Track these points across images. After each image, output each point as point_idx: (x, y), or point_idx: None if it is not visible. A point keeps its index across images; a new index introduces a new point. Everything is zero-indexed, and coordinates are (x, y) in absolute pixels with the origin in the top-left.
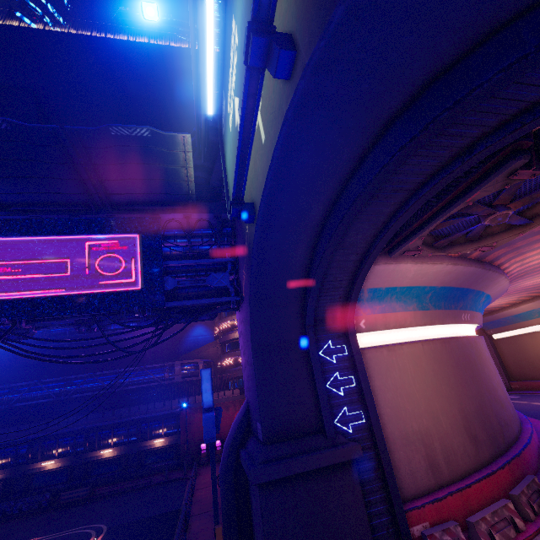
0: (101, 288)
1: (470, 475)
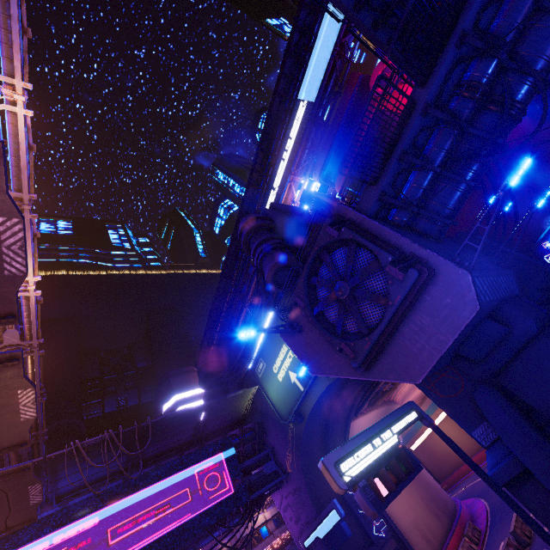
0: (212, 502)
1: (446, 539)
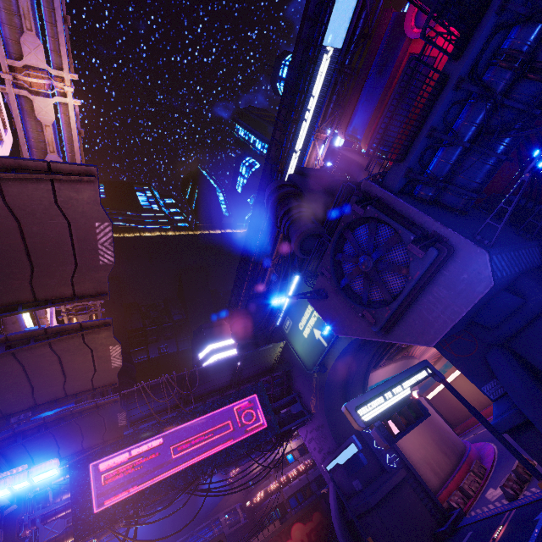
0: (249, 432)
1: (453, 473)
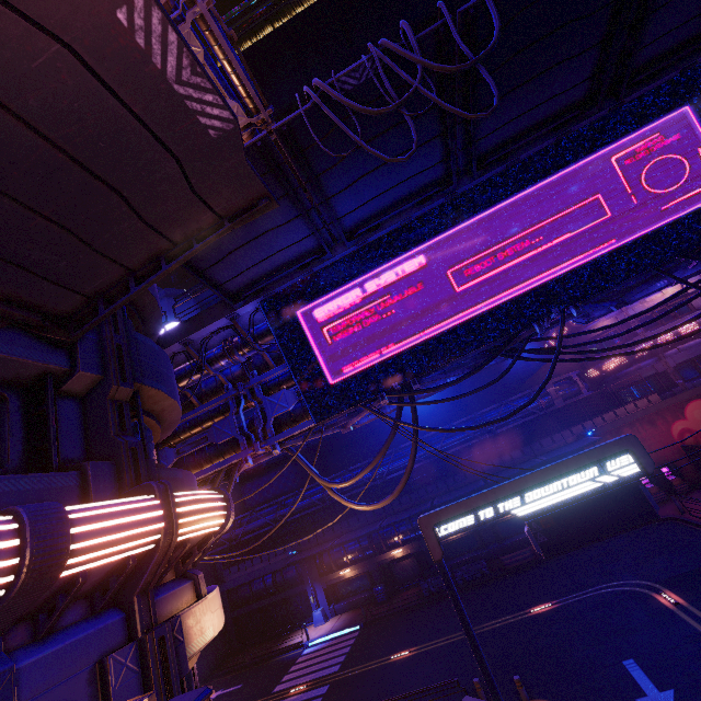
0: (668, 215)
1: None
